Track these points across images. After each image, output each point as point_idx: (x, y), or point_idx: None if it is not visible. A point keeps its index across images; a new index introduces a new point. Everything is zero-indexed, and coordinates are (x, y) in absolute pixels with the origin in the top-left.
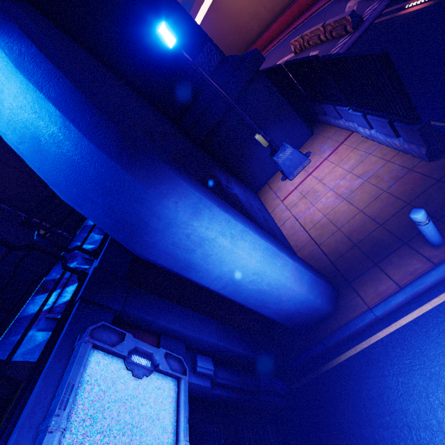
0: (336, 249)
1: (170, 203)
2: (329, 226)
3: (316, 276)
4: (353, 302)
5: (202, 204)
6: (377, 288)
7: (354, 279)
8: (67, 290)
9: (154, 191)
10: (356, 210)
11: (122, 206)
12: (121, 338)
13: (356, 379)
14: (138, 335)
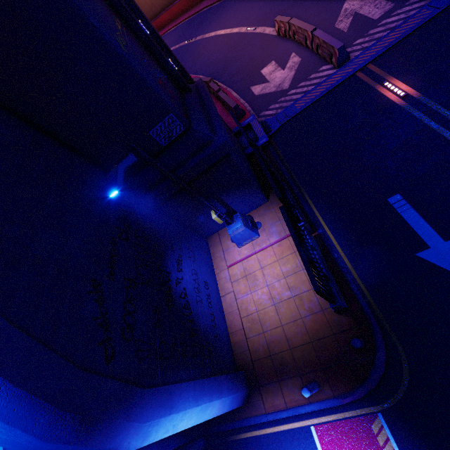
0: (258, 351)
1: (123, 447)
2: (257, 324)
3: (237, 391)
4: (258, 403)
5: (151, 426)
6: (274, 401)
7: (263, 385)
8: None
9: (109, 446)
10: (279, 322)
11: None
12: None
13: None
14: None
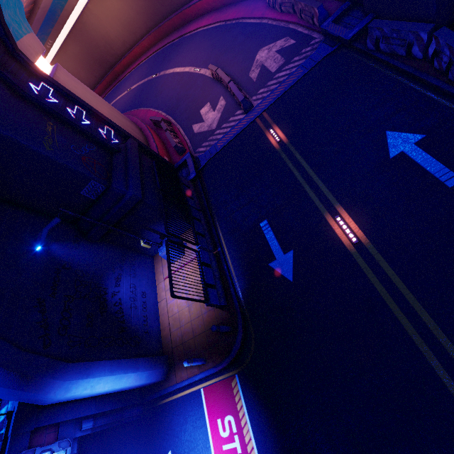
0: (176, 341)
1: (51, 394)
2: (177, 321)
3: (154, 368)
4: (172, 377)
5: (71, 384)
6: (181, 374)
7: (177, 364)
8: (1, 412)
9: (41, 393)
10: (190, 319)
11: (26, 397)
12: (34, 451)
13: (166, 413)
14: (46, 430)
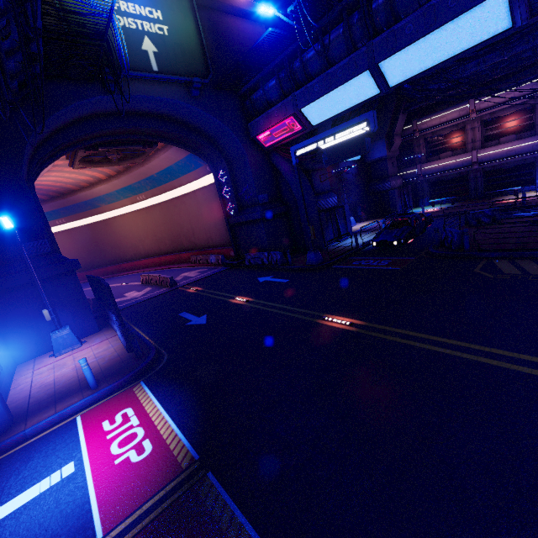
0: (40, 399)
1: None
2: (51, 385)
3: None
4: (18, 428)
5: None
6: (42, 416)
7: (34, 414)
8: None
9: None
10: (76, 375)
11: None
12: None
13: None
14: None
